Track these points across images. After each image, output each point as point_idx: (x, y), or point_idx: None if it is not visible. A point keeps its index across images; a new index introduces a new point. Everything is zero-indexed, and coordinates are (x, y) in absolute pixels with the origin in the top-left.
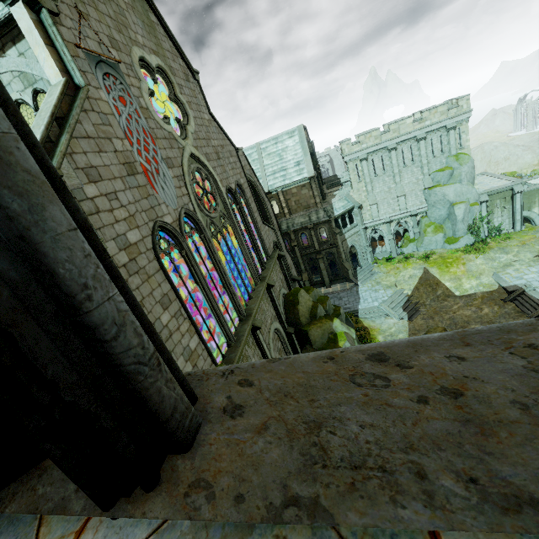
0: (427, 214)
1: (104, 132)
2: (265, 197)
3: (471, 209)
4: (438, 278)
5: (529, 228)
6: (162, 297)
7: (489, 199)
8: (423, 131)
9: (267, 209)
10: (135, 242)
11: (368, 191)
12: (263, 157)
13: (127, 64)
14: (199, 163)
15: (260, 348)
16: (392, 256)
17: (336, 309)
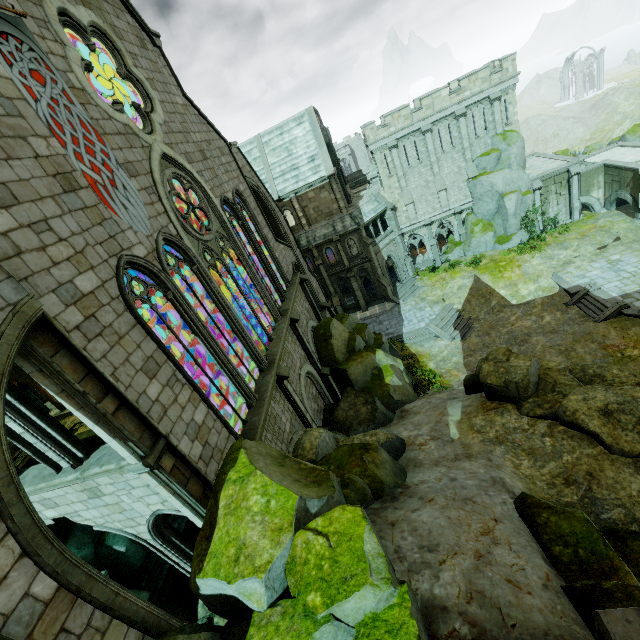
0: (473, 210)
1: (12, 128)
2: (275, 206)
3: (523, 199)
4: (491, 286)
5: (588, 216)
6: (146, 362)
7: (543, 185)
8: (462, 105)
9: (279, 222)
10: (90, 291)
11: (402, 188)
12: (266, 153)
13: (38, 19)
14: (177, 167)
15: (290, 401)
16: (435, 265)
17: (377, 338)
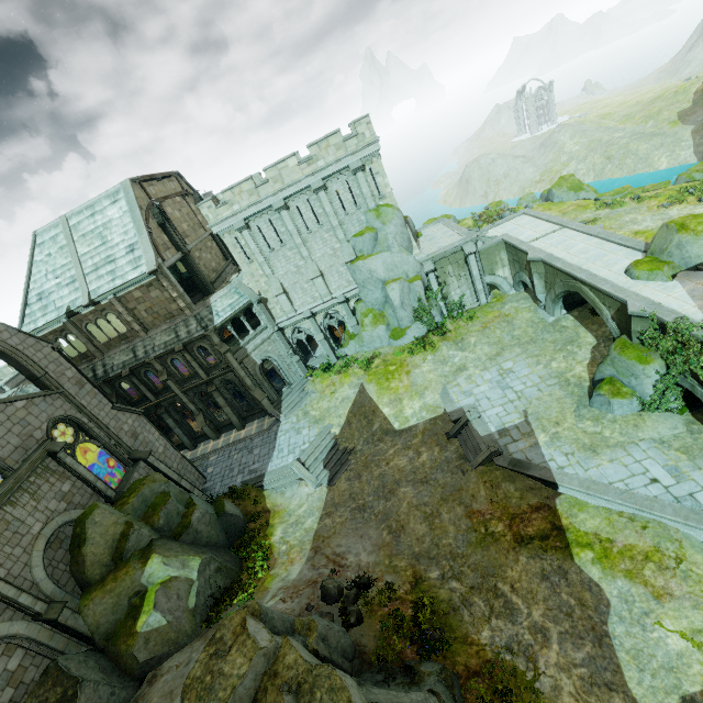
0: (361, 297)
1: None
2: (27, 338)
3: (411, 287)
4: (375, 401)
5: (497, 298)
6: None
7: (438, 266)
8: (318, 177)
9: (28, 362)
10: None
11: (267, 275)
12: (75, 240)
13: None
14: None
15: None
16: (332, 361)
17: (187, 513)
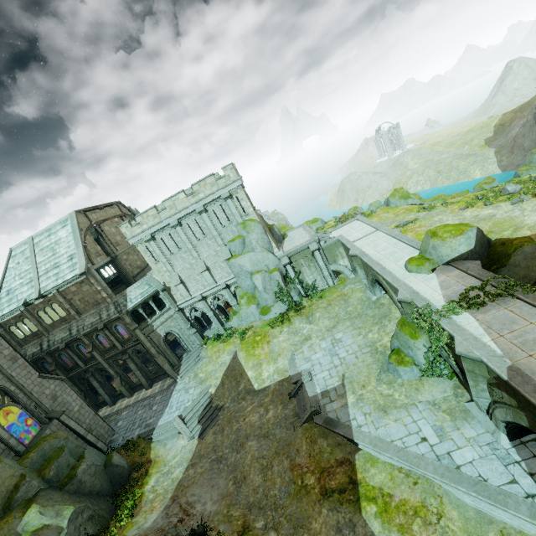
0: (238, 284)
1: None
2: None
3: (271, 276)
4: (243, 366)
5: (341, 281)
6: None
7: (293, 259)
8: (200, 204)
9: None
10: None
11: (169, 271)
12: (36, 253)
13: None
14: None
15: None
16: (221, 332)
17: (76, 465)
